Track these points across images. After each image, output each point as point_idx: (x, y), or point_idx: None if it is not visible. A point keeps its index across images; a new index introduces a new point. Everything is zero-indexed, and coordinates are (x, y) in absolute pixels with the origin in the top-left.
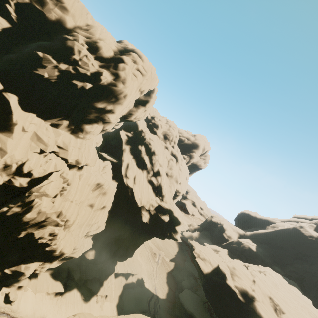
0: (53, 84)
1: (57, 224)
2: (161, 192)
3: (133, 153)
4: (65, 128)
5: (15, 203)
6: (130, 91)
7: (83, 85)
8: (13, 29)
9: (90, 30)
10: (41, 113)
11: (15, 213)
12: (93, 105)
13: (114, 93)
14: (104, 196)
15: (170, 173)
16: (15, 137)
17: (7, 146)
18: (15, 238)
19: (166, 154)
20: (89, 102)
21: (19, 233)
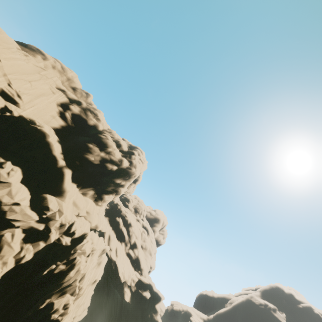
0: (95, 164)
1: (73, 292)
2: (139, 265)
3: (112, 225)
4: (91, 196)
5: (61, 261)
6: (138, 173)
7: (113, 167)
8: (66, 126)
9: (112, 133)
10: (79, 184)
11: (60, 271)
12: (114, 181)
13: (129, 174)
14: (98, 267)
15: (144, 245)
16: (66, 201)
17: (63, 208)
18: (35, 310)
19: (139, 227)
20: (113, 178)
21: (42, 302)
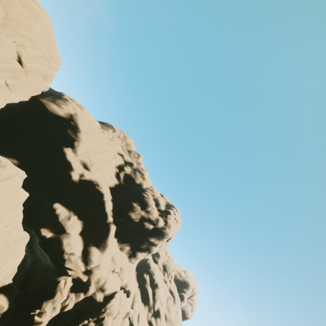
0: (135, 222)
1: None
2: None
3: (139, 281)
4: (126, 252)
5: (92, 317)
6: (172, 233)
7: (150, 226)
8: (119, 184)
9: (153, 191)
10: (119, 239)
11: None
12: (148, 239)
13: (163, 234)
14: None
15: (168, 316)
16: (107, 256)
17: (103, 263)
18: None
19: (166, 290)
20: (148, 237)
21: None
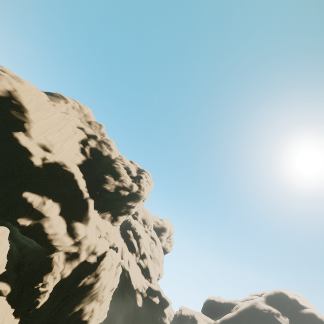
0: (111, 192)
1: (99, 298)
2: (148, 274)
3: (123, 237)
4: (108, 219)
5: (91, 274)
6: (146, 195)
7: (125, 193)
8: (86, 160)
9: (123, 160)
10: (99, 209)
11: (91, 283)
12: (126, 204)
13: (139, 197)
14: (115, 277)
15: (152, 255)
16: (91, 227)
17: (89, 233)
18: (73, 312)
19: (148, 238)
20: (125, 202)
21: (78, 306)
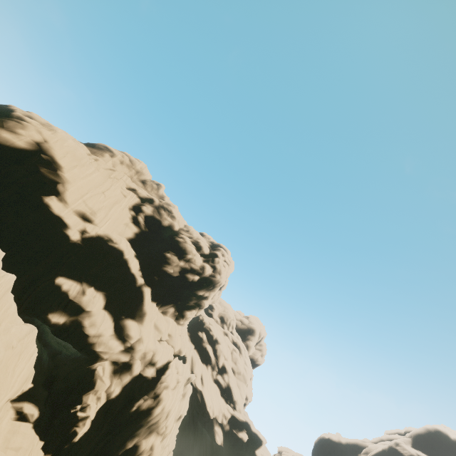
0: (174, 277)
1: (160, 430)
2: (231, 396)
3: (194, 342)
4: (172, 315)
5: (148, 395)
6: (224, 280)
7: (194, 277)
8: (140, 233)
9: (190, 231)
10: (158, 301)
11: (149, 407)
12: (196, 293)
13: (213, 283)
14: (182, 399)
15: (236, 369)
16: (148, 326)
17: (145, 334)
18: (125, 449)
19: (228, 343)
20: (194, 291)
21: (132, 441)
